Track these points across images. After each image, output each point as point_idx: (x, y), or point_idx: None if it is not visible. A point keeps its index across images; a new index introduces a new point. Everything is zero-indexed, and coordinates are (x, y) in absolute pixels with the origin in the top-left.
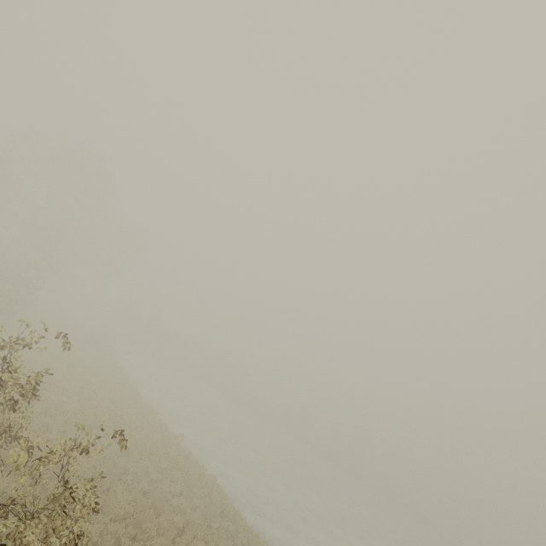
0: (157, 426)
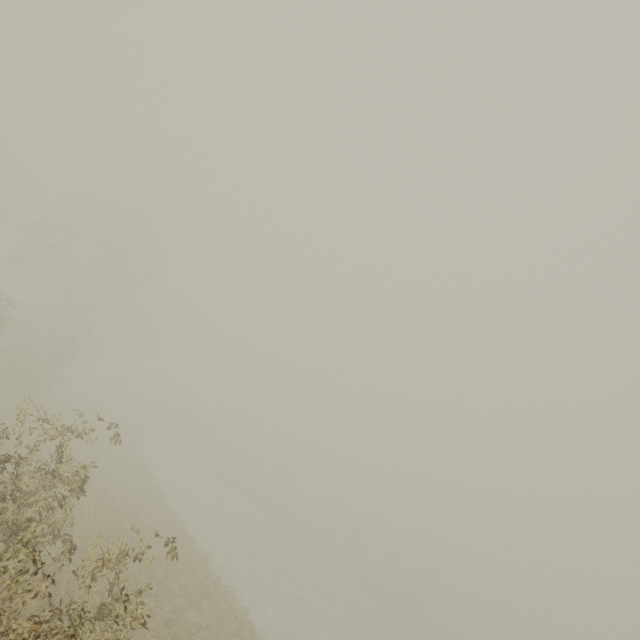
0: (183, 539)
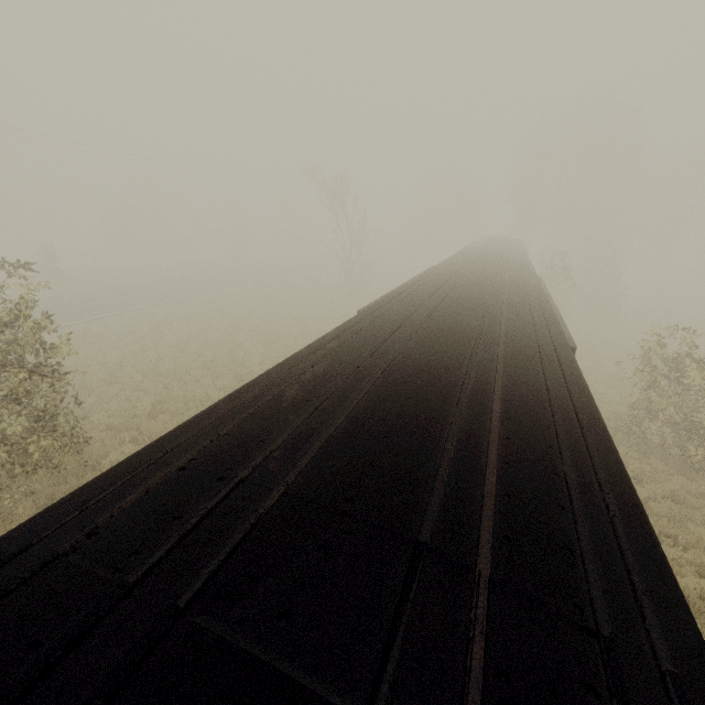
0: None
